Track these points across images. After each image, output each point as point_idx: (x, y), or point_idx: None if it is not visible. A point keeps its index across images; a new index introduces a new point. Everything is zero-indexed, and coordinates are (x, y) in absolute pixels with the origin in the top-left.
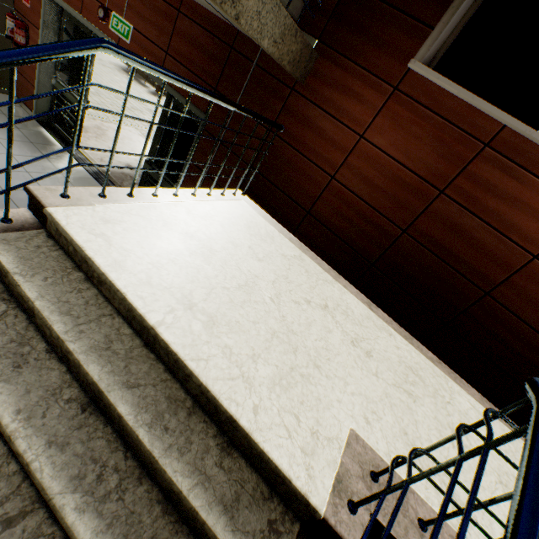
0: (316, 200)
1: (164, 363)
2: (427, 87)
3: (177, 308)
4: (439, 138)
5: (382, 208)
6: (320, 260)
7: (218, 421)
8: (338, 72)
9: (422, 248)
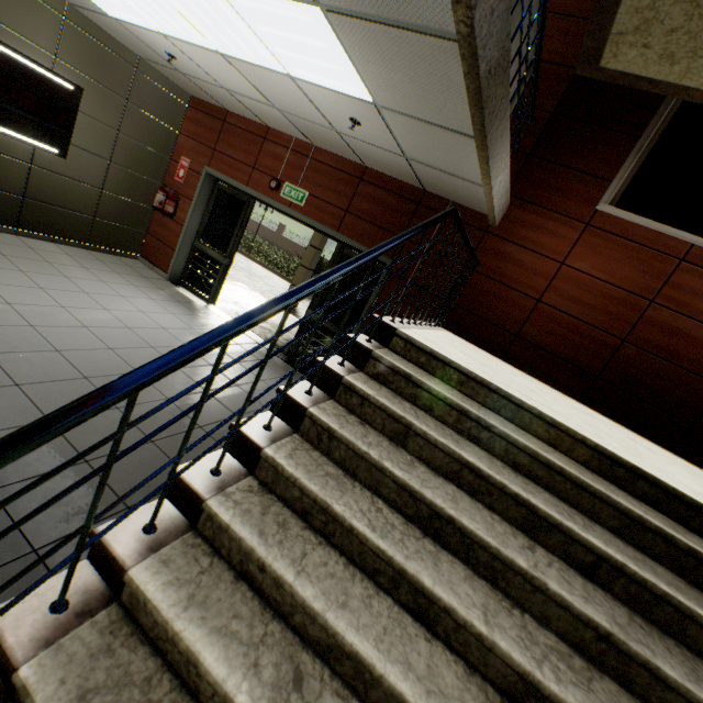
0: (523, 323)
1: (542, 440)
2: (615, 221)
3: (527, 398)
4: (637, 258)
5: (596, 322)
6: (538, 381)
7: (613, 479)
8: (530, 216)
9: (645, 353)
